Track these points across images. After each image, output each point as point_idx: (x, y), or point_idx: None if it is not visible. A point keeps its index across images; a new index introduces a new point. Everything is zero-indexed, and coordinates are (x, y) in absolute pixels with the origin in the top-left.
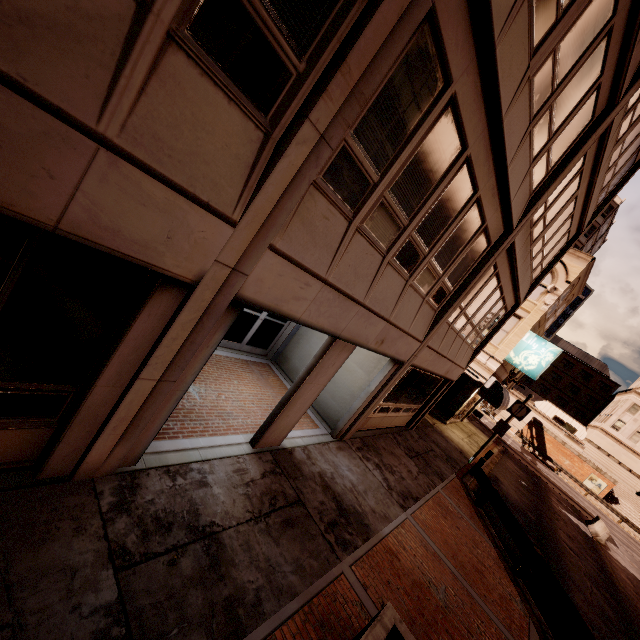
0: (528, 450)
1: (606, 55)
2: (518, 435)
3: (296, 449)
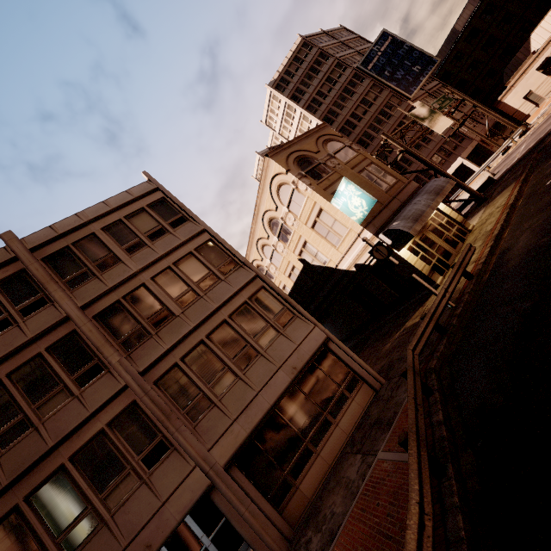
0: None
1: (26, 362)
2: None
3: None
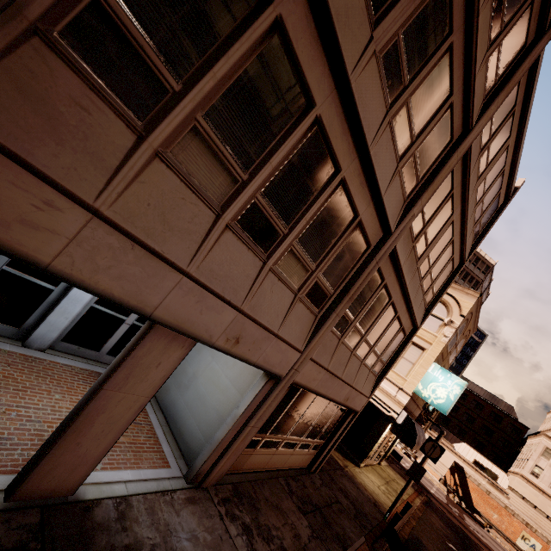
0: (454, 500)
1: (452, 74)
2: (441, 482)
3: (104, 502)
